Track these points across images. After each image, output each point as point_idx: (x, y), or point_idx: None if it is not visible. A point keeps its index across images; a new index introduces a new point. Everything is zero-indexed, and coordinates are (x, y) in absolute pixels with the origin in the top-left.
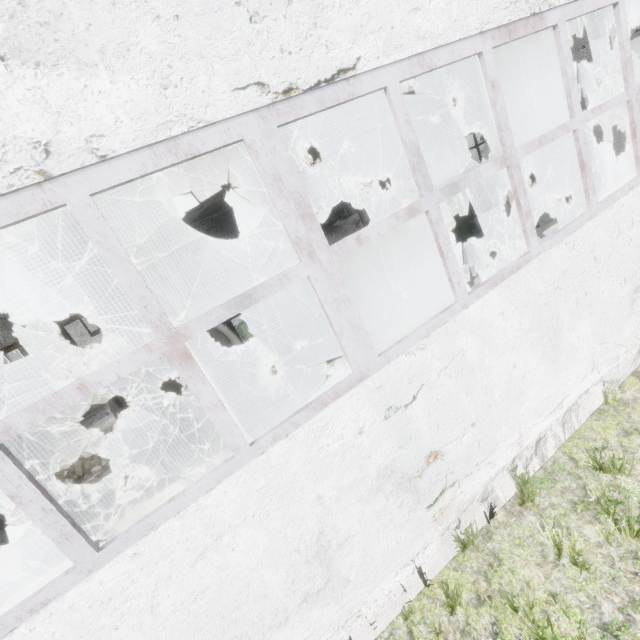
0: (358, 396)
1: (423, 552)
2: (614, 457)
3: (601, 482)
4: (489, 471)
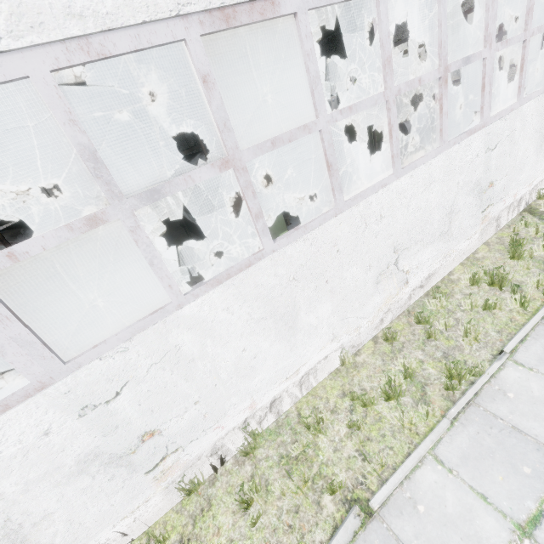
0: (37, 404)
1: (145, 504)
2: (322, 419)
3: (298, 445)
4: (218, 433)
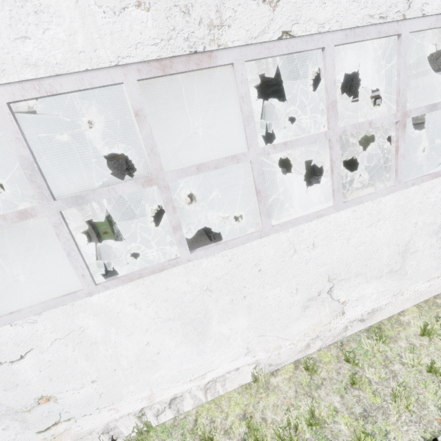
0: None
1: None
2: (211, 438)
3: None
4: (112, 414)
